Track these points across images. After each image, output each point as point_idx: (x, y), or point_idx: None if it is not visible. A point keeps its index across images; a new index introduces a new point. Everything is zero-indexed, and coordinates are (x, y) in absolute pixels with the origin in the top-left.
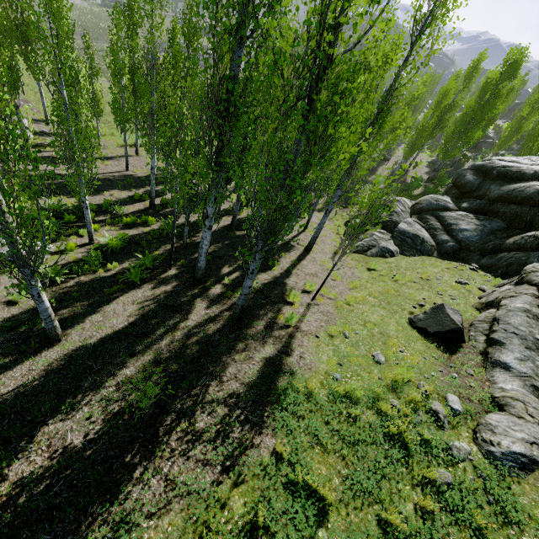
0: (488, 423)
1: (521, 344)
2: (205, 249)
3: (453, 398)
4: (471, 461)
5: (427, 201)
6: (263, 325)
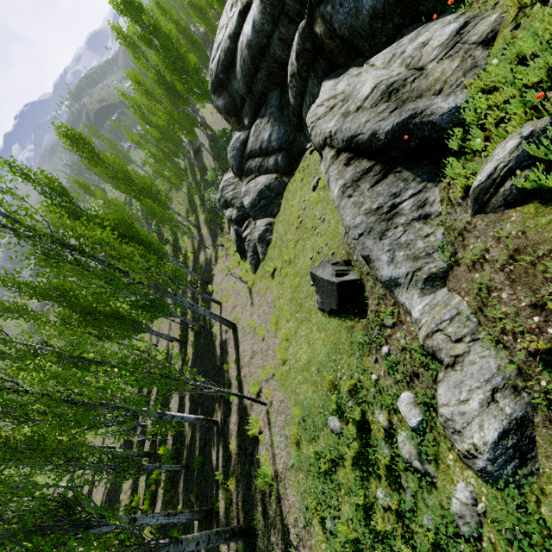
0: (445, 418)
1: (375, 241)
2: (163, 519)
3: (403, 410)
4: (486, 517)
5: (231, 159)
6: (261, 514)
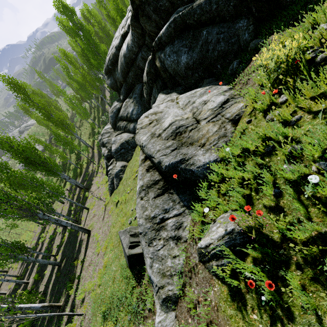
0: None
1: (146, 244)
2: None
3: None
4: None
5: (110, 118)
6: None
